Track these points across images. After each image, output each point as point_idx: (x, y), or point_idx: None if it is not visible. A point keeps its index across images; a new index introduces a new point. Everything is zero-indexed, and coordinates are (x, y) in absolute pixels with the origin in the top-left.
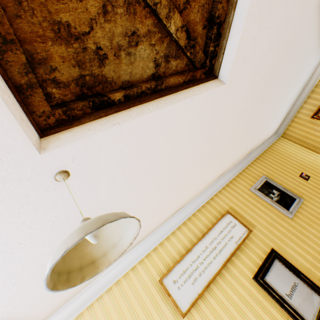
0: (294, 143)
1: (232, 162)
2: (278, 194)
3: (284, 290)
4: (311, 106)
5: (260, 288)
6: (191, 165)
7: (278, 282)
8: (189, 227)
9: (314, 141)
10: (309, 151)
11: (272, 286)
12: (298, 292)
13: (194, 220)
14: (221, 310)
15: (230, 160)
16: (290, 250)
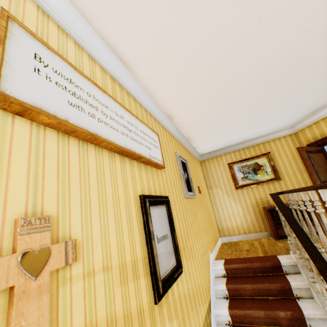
0: (202, 172)
1: (185, 121)
2: (187, 178)
3: (158, 232)
4: (234, 157)
5: (140, 210)
6: (234, 3)
7: (157, 222)
8: (116, 89)
9: (213, 180)
10: (205, 184)
11: (151, 219)
12: (165, 243)
13: (125, 96)
14: (78, 178)
15: (191, 113)
16: (176, 212)
